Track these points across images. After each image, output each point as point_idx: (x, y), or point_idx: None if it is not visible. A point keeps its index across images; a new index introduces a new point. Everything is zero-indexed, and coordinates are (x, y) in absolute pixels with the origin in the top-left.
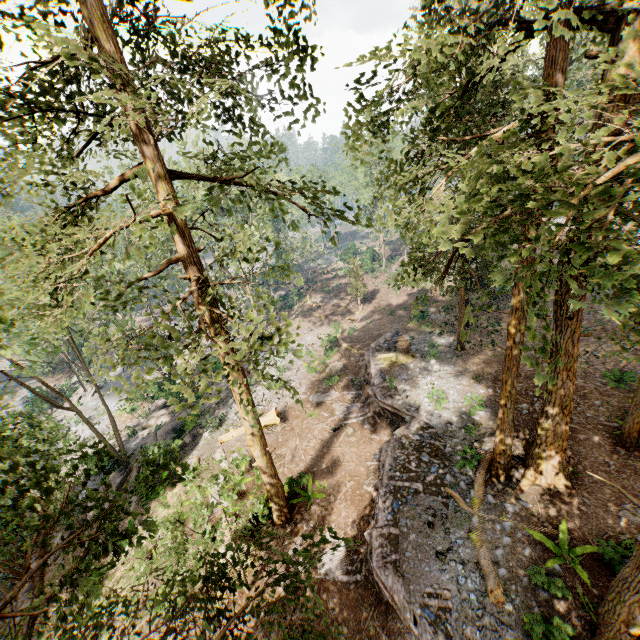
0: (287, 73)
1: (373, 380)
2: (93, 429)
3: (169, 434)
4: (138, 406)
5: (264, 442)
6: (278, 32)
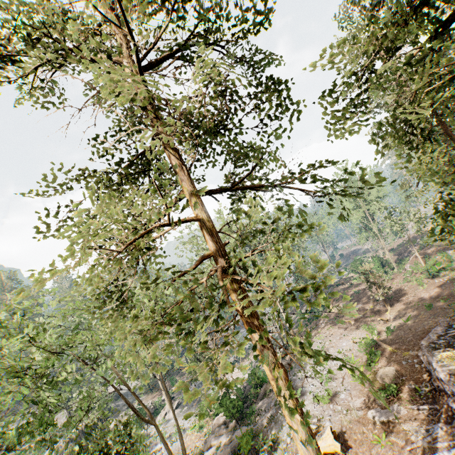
0: (270, 106)
1: (448, 387)
2: (166, 445)
3: None
4: (204, 423)
5: None
6: (258, 83)
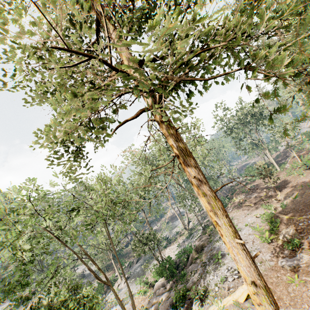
0: None
1: None
2: (119, 302)
3: (168, 309)
4: (147, 289)
5: (272, 299)
6: None
